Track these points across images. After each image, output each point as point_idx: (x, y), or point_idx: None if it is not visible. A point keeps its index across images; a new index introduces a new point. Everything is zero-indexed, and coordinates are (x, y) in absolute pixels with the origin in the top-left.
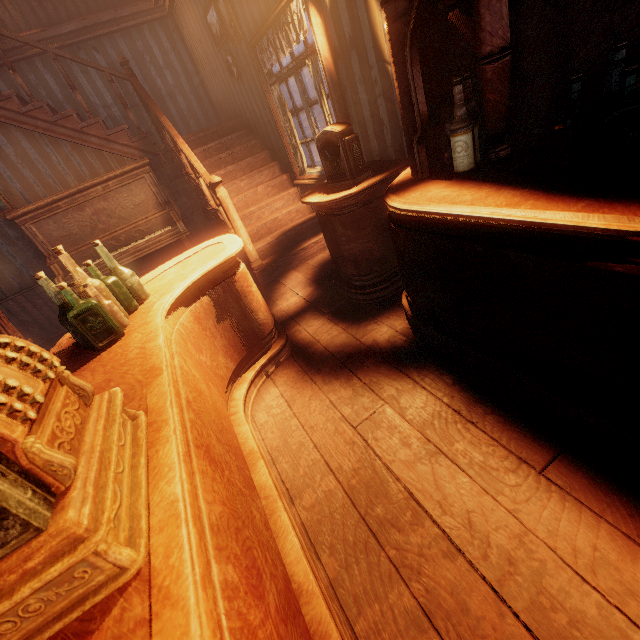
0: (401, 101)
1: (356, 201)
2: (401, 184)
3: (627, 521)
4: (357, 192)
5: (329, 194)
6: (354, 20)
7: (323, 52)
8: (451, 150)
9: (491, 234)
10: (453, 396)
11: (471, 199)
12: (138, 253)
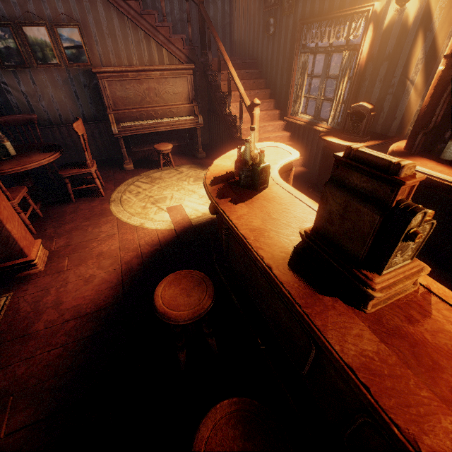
0: (425, 109)
1: None
2: (400, 152)
3: None
4: (365, 146)
5: (344, 141)
6: (398, 46)
7: (364, 53)
8: (443, 146)
9: None
10: None
11: None
12: (168, 127)
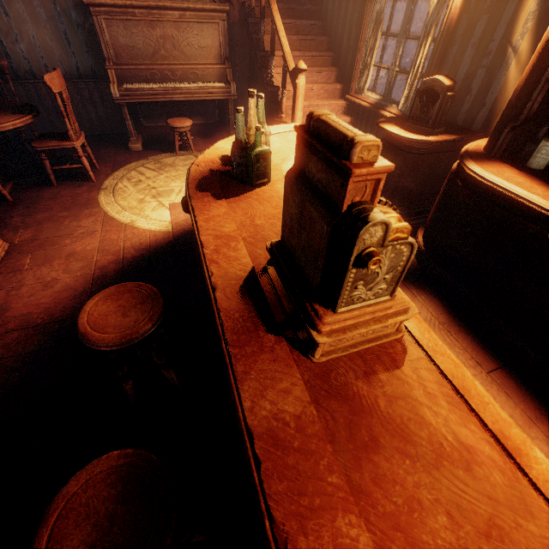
0: (519, 90)
1: (426, 148)
2: (476, 153)
3: (532, 410)
4: (432, 141)
5: (406, 131)
6: None
7: None
8: (534, 148)
9: (548, 225)
10: (441, 313)
11: (543, 194)
12: (189, 95)
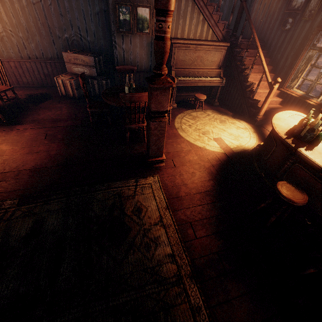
0: None
1: None
2: None
3: None
4: None
5: None
6: None
7: None
8: None
9: None
10: None
11: None
12: (204, 83)
